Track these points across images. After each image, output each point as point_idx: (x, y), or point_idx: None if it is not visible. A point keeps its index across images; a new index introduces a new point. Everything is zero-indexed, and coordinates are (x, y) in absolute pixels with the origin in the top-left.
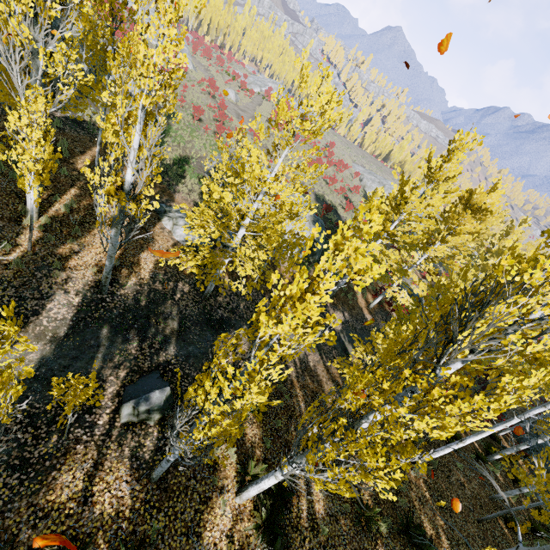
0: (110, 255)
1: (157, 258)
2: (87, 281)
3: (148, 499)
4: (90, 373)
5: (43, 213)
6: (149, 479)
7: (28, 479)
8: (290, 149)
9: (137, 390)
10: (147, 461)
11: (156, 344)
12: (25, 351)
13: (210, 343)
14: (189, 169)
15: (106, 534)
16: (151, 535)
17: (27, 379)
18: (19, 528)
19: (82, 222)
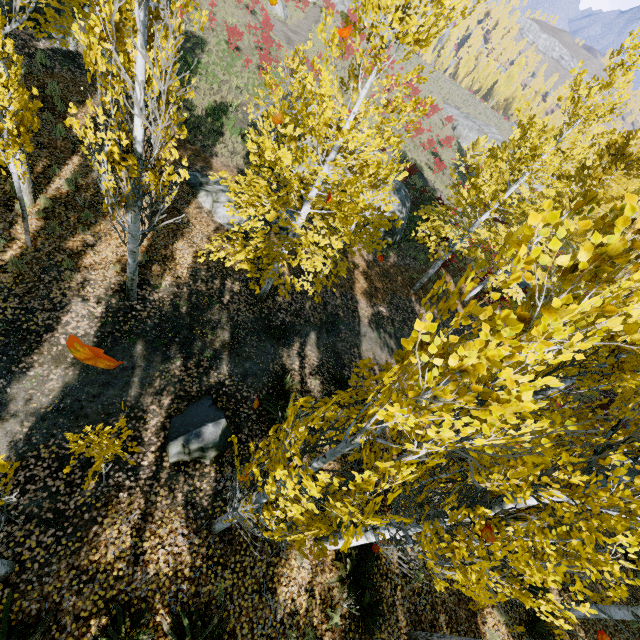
0: (131, 250)
1: (196, 248)
2: (109, 284)
3: (210, 555)
4: (126, 402)
5: (40, 193)
6: (209, 530)
7: (66, 536)
8: (380, 73)
9: (185, 423)
10: (205, 509)
11: (205, 361)
12: (42, 378)
13: (271, 356)
14: (228, 122)
15: (164, 597)
16: (218, 596)
17: (50, 413)
18: (61, 595)
19: (93, 203)
